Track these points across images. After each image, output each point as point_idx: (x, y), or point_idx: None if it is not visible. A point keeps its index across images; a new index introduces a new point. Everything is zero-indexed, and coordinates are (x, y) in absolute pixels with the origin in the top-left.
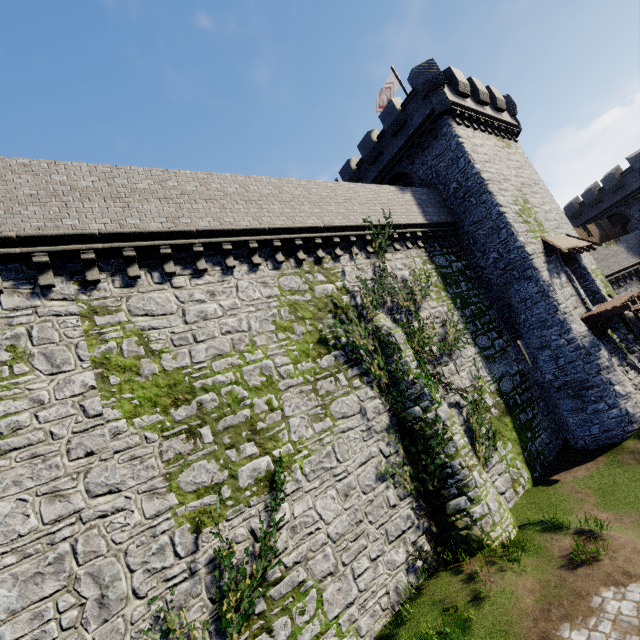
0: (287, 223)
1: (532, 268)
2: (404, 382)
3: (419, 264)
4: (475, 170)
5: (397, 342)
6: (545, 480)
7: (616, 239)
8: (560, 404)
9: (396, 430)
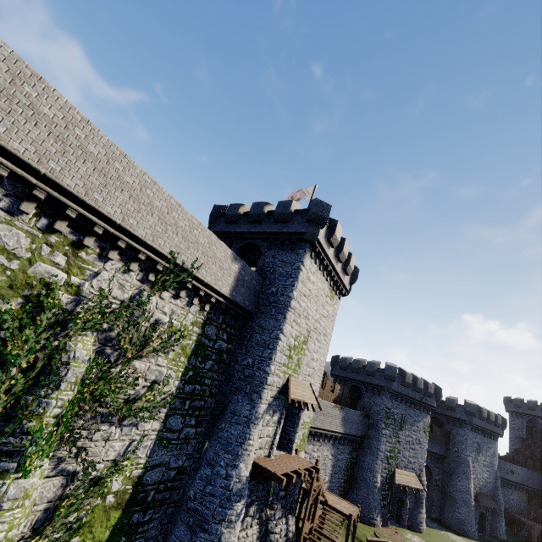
0: (78, 189)
1: (259, 395)
2: (17, 425)
3: (188, 321)
4: (291, 294)
5: (64, 377)
6: None
7: (343, 407)
8: (178, 524)
9: None
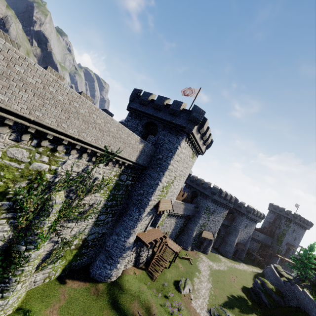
0: (53, 124)
1: (144, 209)
2: (32, 232)
3: (112, 175)
4: (169, 162)
5: (51, 212)
6: (62, 279)
7: (185, 203)
8: (101, 254)
9: (2, 250)
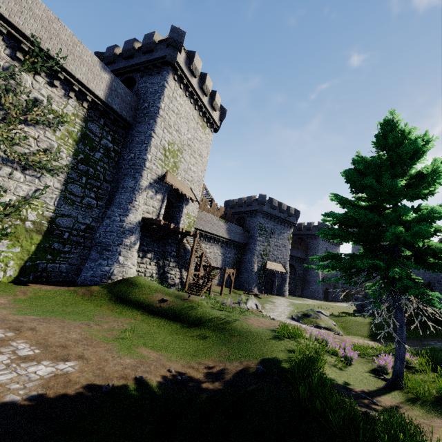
0: None
1: (140, 174)
2: None
3: (69, 111)
4: (159, 105)
5: None
6: (23, 283)
7: (226, 221)
8: (91, 254)
9: None
